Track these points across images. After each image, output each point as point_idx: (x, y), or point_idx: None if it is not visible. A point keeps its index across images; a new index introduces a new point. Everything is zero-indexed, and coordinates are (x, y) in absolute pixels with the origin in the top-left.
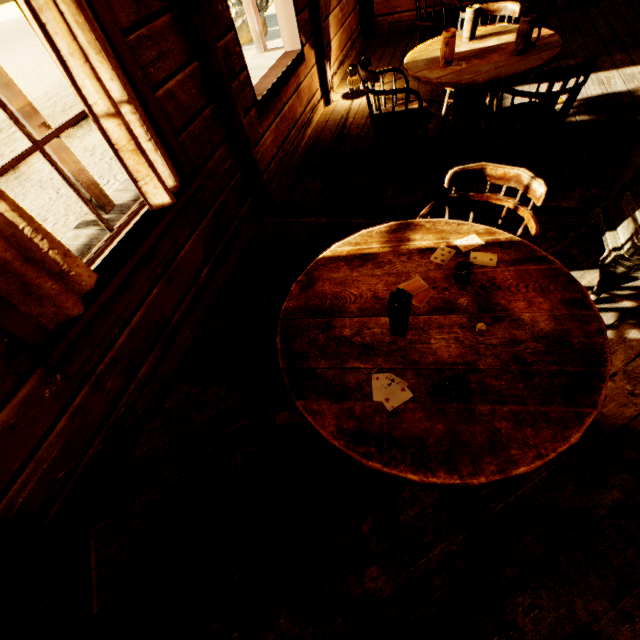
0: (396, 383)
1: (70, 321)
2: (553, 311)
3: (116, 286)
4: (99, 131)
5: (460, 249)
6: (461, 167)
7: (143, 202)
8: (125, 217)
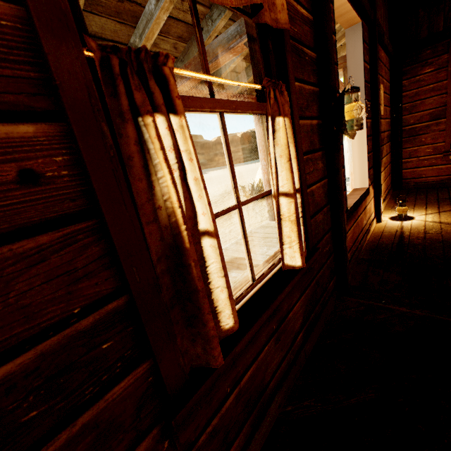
0: None
1: (203, 367)
2: None
3: (249, 336)
4: (275, 204)
5: None
6: None
7: (277, 261)
8: (263, 270)
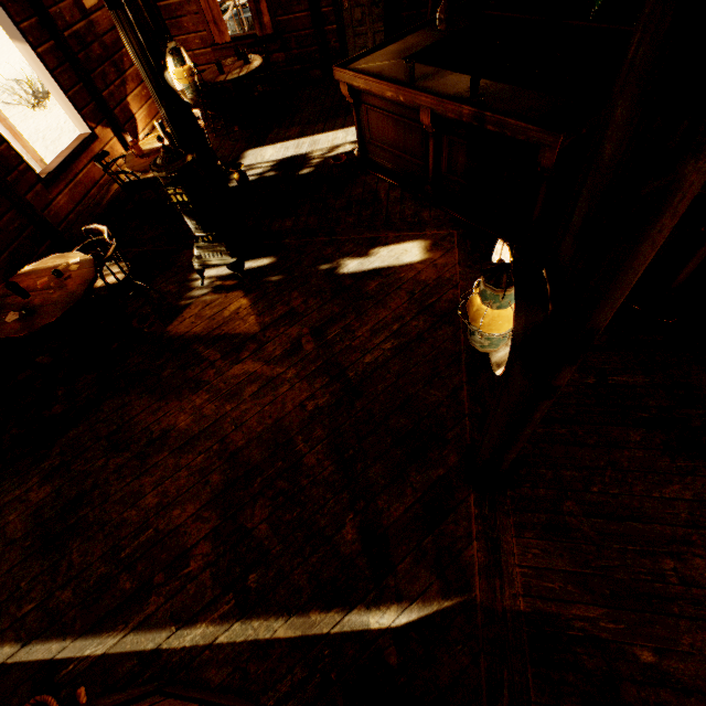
0: (16, 314)
1: None
2: (80, 284)
3: None
4: None
5: (70, 264)
6: (87, 227)
7: None
8: None
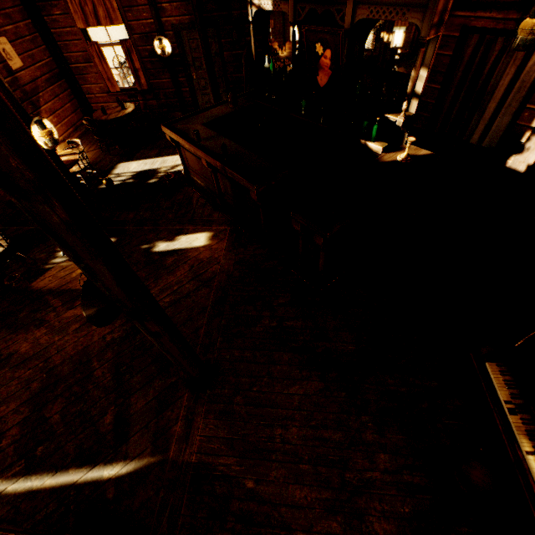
0: None
1: None
2: None
3: None
4: None
5: None
6: None
7: None
8: None
